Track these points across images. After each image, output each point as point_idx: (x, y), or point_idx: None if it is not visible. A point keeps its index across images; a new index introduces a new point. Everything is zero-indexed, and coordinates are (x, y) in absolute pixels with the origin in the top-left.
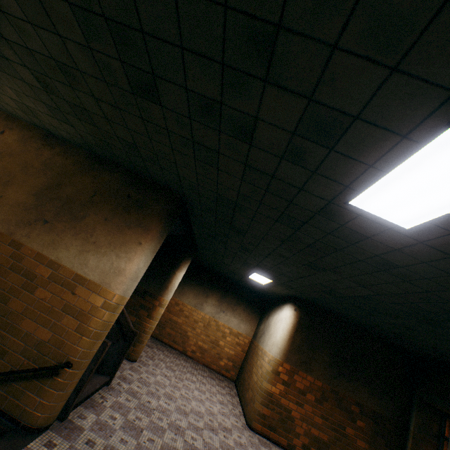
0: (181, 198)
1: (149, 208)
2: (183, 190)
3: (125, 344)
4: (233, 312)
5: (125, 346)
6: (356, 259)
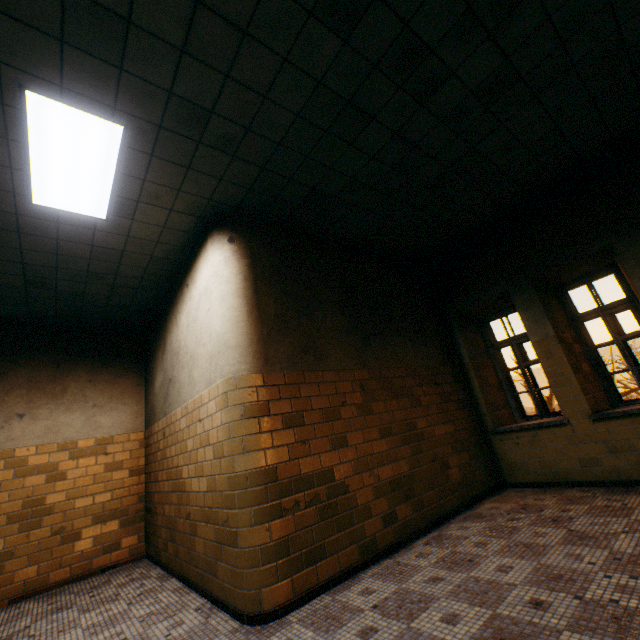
0: None
1: None
2: None
3: None
4: (59, 401)
5: None
6: None
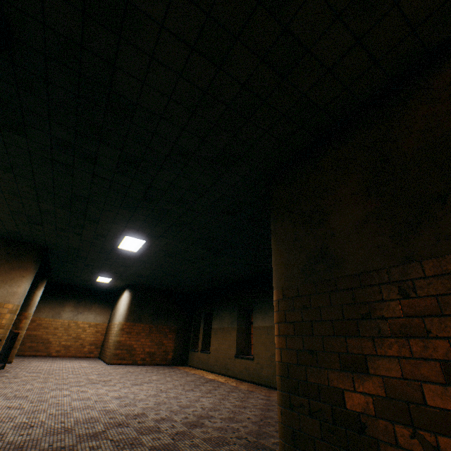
0: (45, 248)
1: (25, 257)
2: (47, 245)
3: (11, 342)
4: (90, 311)
5: (12, 343)
6: (135, 260)
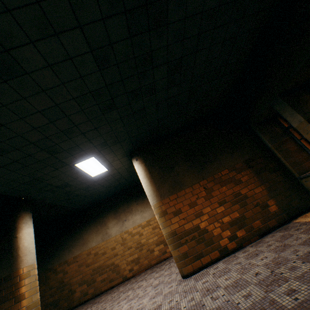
0: None
1: None
2: None
3: None
4: (132, 213)
5: None
6: None
